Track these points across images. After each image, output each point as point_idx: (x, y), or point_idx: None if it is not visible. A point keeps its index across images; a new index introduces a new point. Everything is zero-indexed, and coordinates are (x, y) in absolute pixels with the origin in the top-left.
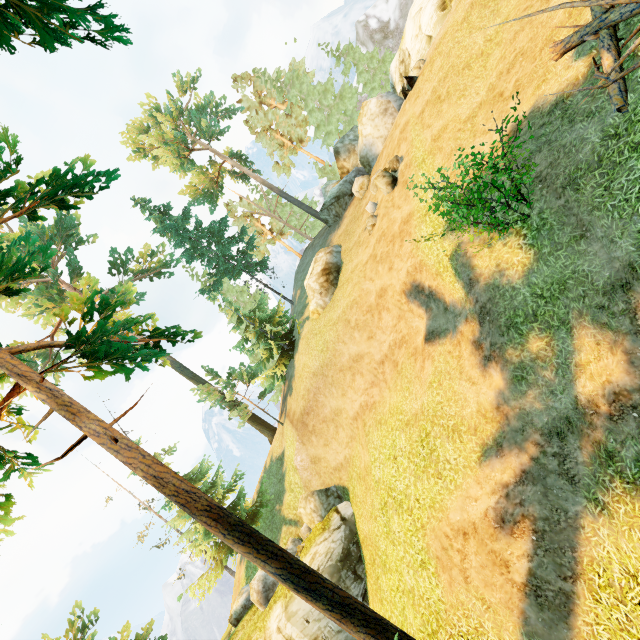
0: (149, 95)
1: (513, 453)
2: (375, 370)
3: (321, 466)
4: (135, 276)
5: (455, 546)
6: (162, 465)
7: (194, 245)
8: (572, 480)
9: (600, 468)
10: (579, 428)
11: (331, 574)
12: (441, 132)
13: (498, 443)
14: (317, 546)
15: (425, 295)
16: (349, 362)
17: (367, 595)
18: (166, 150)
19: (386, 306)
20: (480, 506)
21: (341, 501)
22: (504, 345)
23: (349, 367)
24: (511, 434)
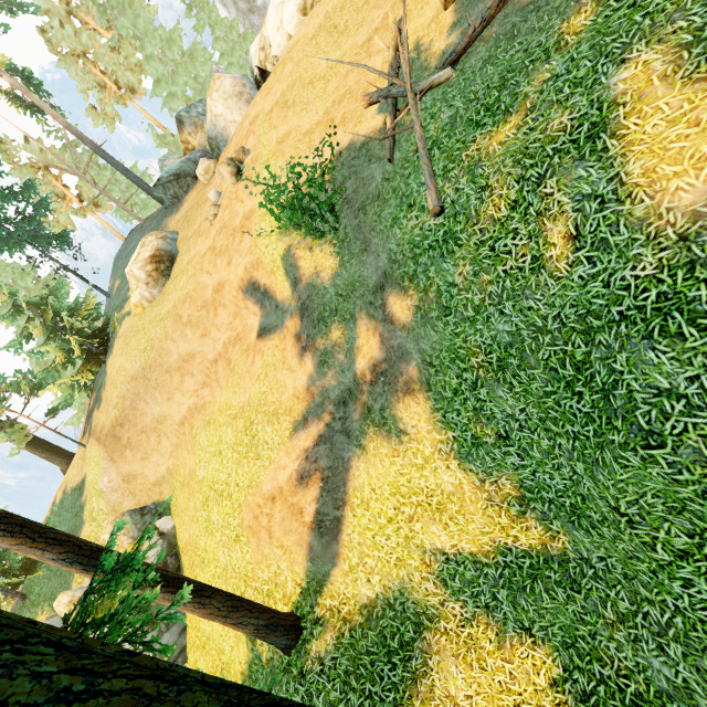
0: None
1: (315, 423)
2: (208, 370)
3: (137, 484)
4: None
5: (265, 512)
6: None
7: None
8: (349, 435)
9: (364, 421)
10: (356, 395)
11: None
12: (285, 137)
13: (305, 418)
14: None
15: (261, 293)
16: (178, 362)
17: None
18: None
19: (223, 302)
20: (287, 472)
21: (161, 518)
22: (315, 336)
23: (178, 368)
24: (315, 409)
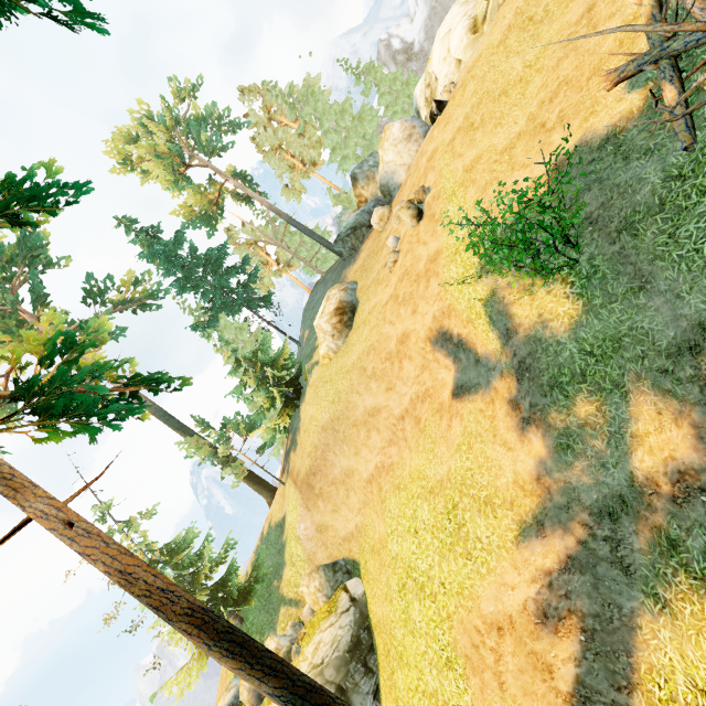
0: (140, 100)
1: (557, 534)
2: (394, 426)
3: (328, 535)
4: (115, 307)
5: (488, 643)
6: (131, 555)
7: (187, 274)
8: (627, 570)
9: (661, 558)
10: (635, 509)
11: (337, 668)
12: (474, 163)
13: (539, 521)
14: (322, 633)
15: (453, 344)
16: (364, 416)
17: (379, 692)
18: (158, 164)
19: (408, 354)
20: (518, 596)
21: (350, 577)
22: (547, 407)
23: (364, 422)
24: (554, 511)
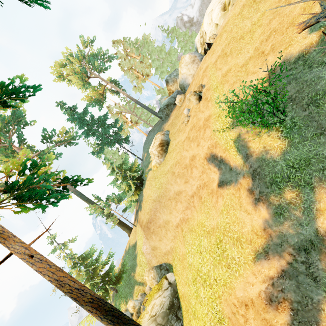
0: (67, 47)
1: (275, 258)
2: (188, 200)
3: (157, 252)
4: (56, 144)
5: (240, 312)
6: (62, 271)
7: (89, 128)
8: (315, 279)
9: None
10: (319, 248)
11: (163, 317)
12: (227, 72)
13: (265, 251)
14: (155, 300)
15: (218, 160)
16: (174, 195)
17: None
18: (75, 77)
19: (195, 165)
20: (255, 289)
21: (168, 272)
22: (268, 193)
23: (174, 198)
24: (274, 246)
